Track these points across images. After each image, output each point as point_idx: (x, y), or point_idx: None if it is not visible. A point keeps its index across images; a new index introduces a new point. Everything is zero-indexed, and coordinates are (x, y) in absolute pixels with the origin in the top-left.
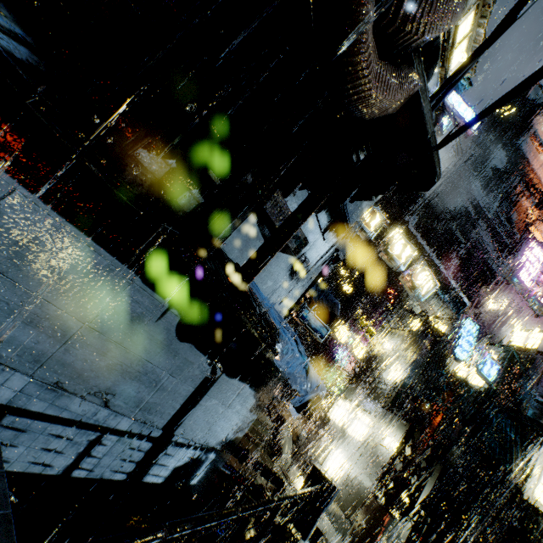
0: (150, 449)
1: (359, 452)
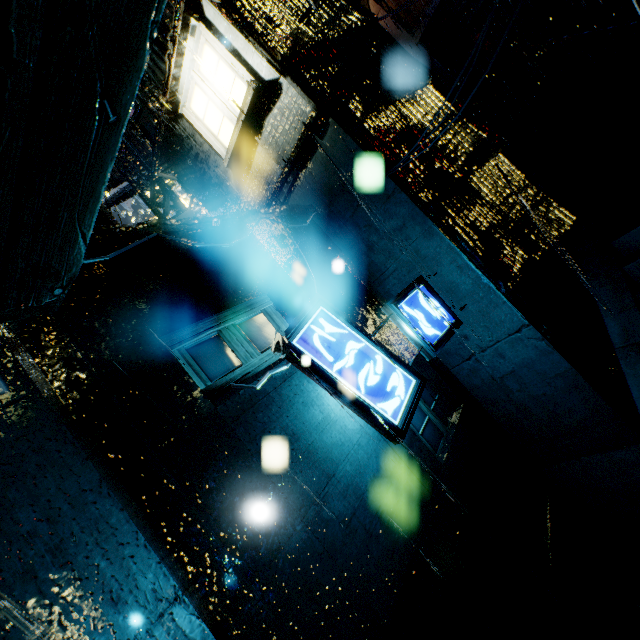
0: None
1: None
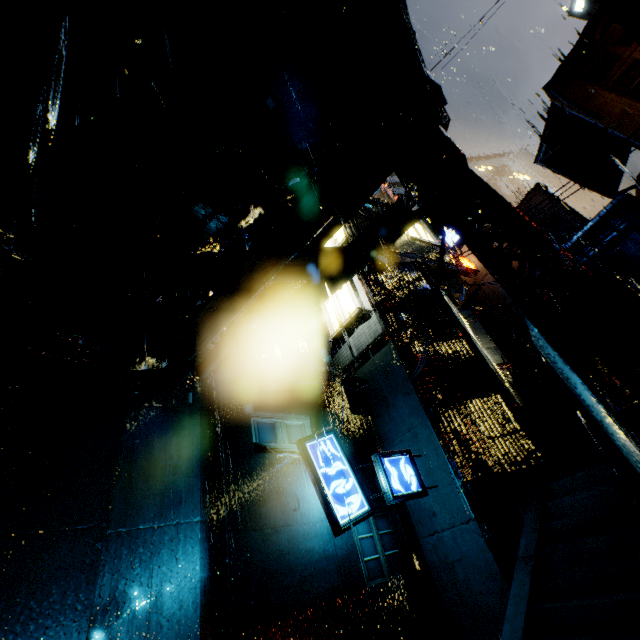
0: None
1: None
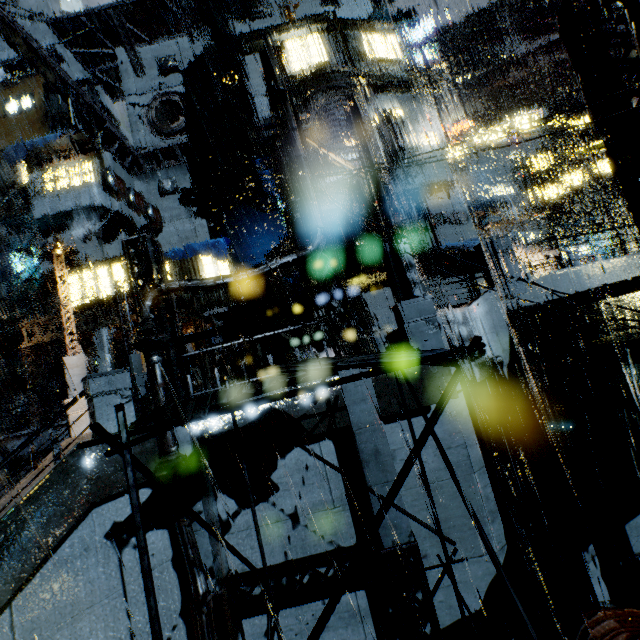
0: None
1: None
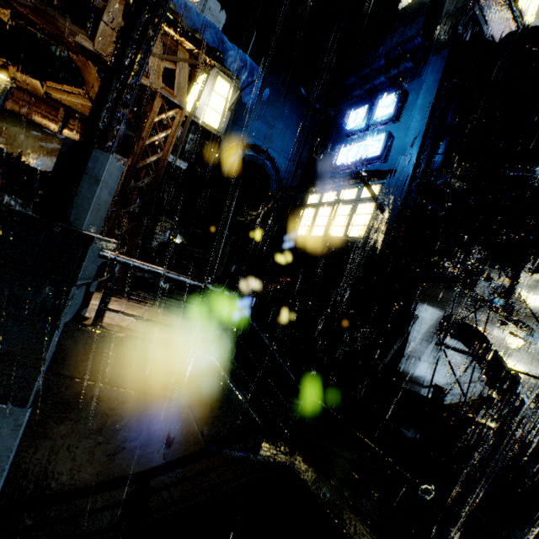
0: (484, 384)
1: (530, 358)
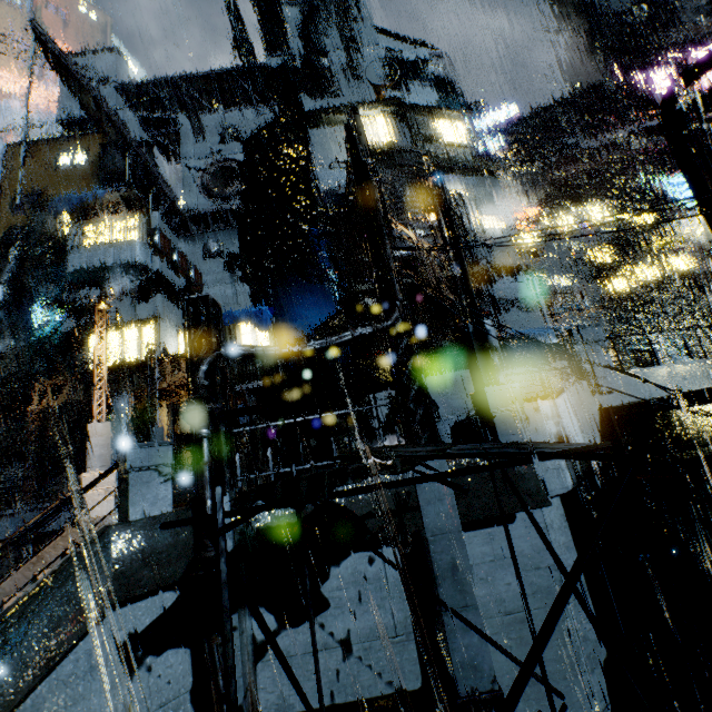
0: None
1: None
